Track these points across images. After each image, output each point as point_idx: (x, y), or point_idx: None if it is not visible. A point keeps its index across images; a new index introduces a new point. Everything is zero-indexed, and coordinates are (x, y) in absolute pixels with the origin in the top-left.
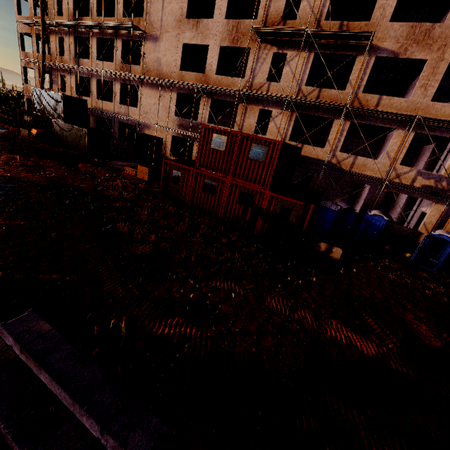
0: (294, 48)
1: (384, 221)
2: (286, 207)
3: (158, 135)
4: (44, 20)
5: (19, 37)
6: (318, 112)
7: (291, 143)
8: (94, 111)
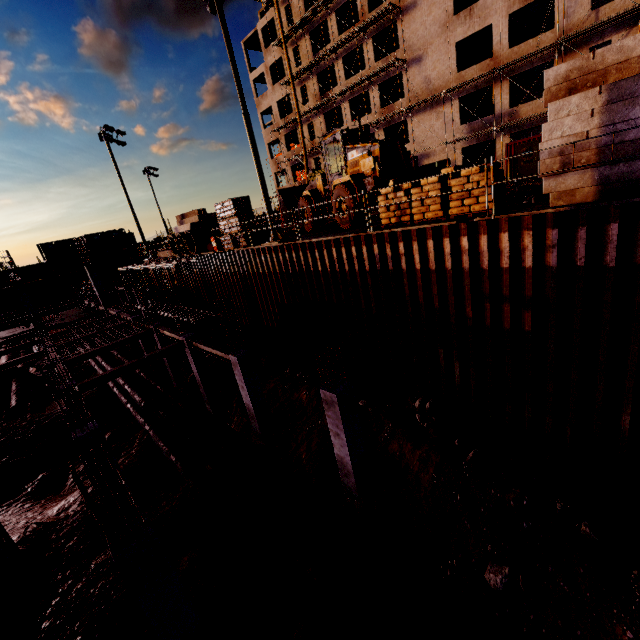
0: None
1: None
2: None
3: (442, 158)
4: (300, 114)
5: (267, 148)
6: None
7: None
8: None
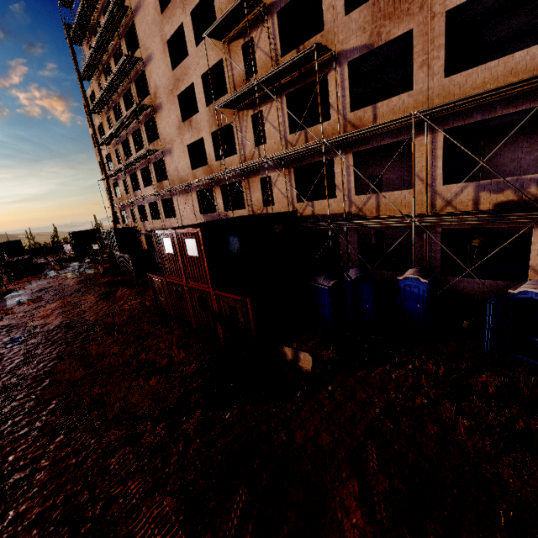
0: (266, 101)
1: (423, 286)
2: (231, 305)
3: None
4: (107, 174)
5: (106, 191)
6: (313, 158)
7: (300, 204)
8: (147, 233)
